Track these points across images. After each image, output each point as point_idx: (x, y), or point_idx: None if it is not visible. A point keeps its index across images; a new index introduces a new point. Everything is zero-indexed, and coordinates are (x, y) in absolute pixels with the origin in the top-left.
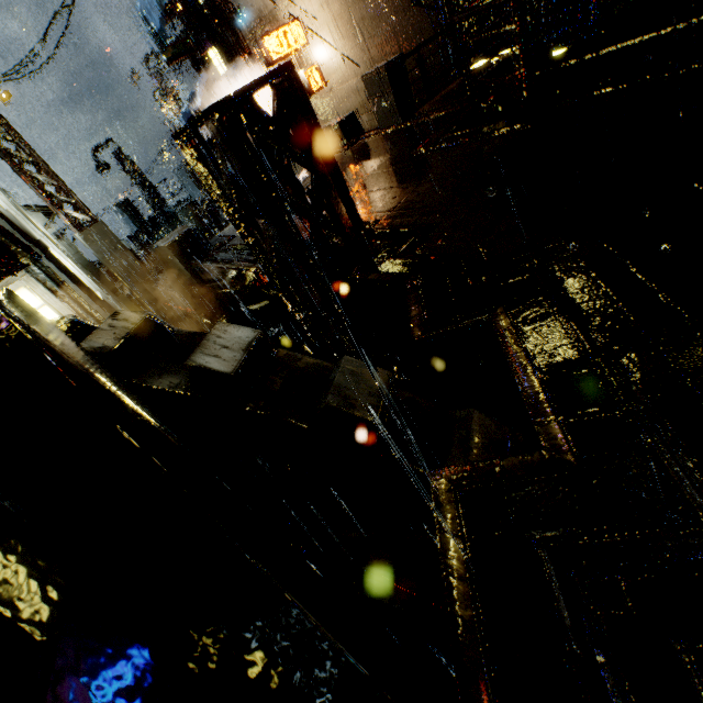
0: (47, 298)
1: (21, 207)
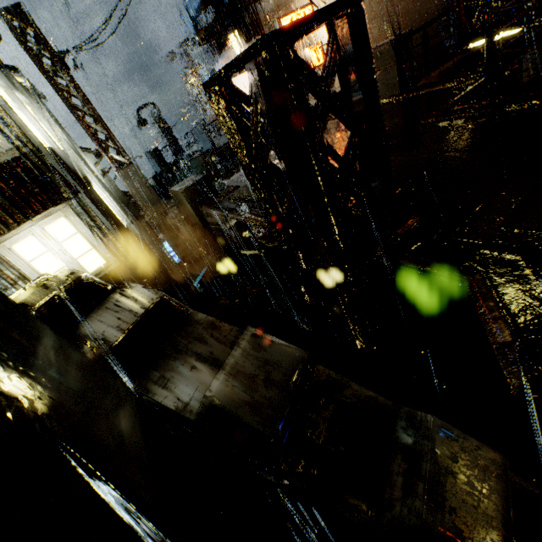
0: (81, 227)
1: (79, 149)
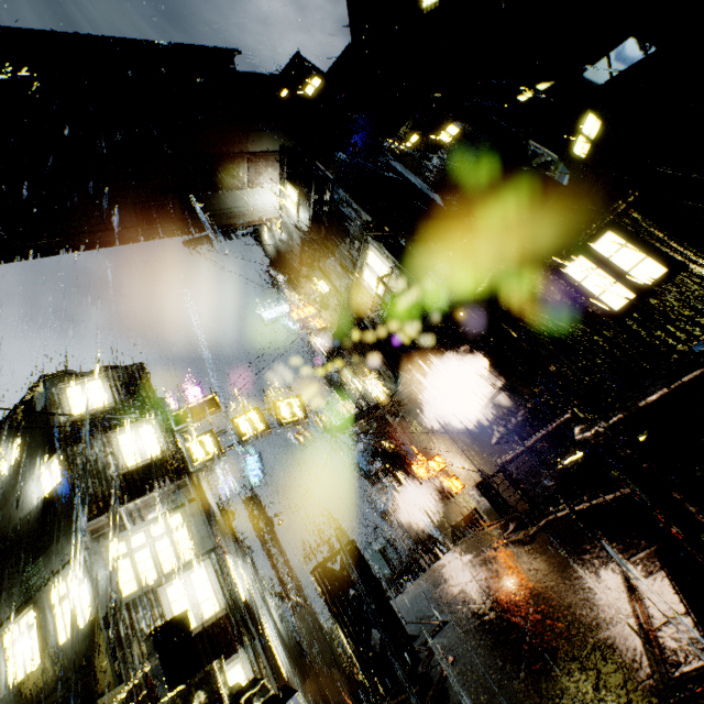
0: (249, 673)
1: (267, 593)
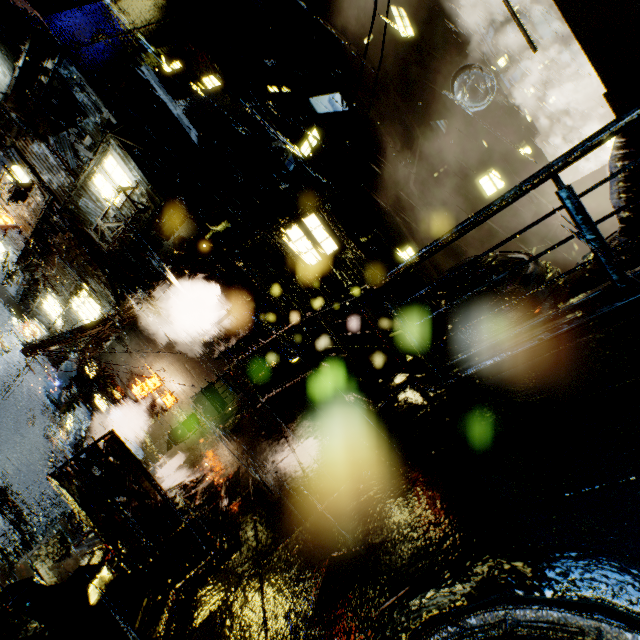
0: None
1: None
